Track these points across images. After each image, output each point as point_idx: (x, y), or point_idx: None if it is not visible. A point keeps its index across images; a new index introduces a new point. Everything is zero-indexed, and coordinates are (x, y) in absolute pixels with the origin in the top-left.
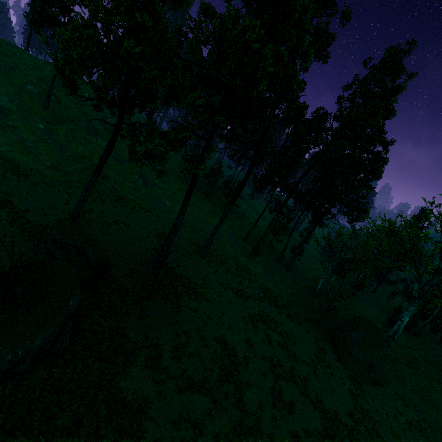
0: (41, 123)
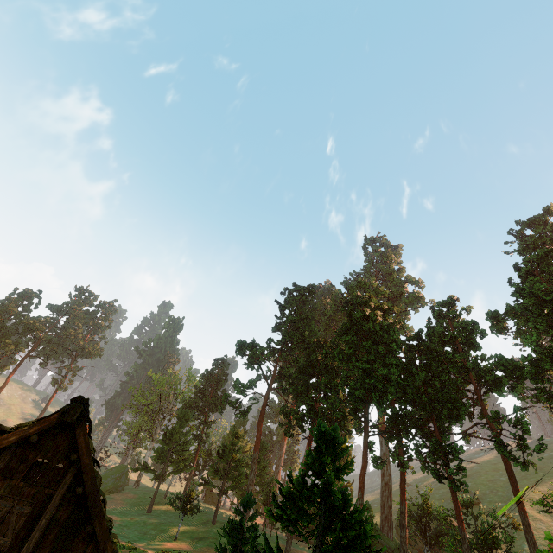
0: None
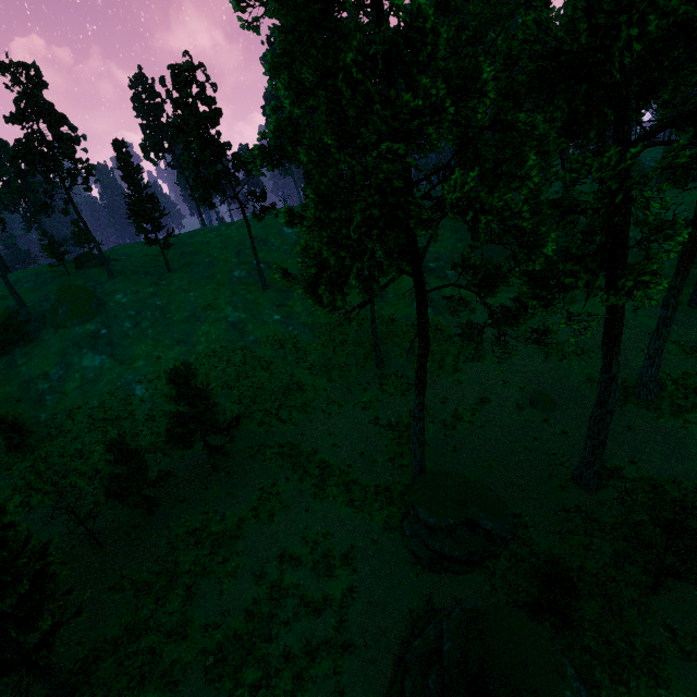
0: (274, 313)
